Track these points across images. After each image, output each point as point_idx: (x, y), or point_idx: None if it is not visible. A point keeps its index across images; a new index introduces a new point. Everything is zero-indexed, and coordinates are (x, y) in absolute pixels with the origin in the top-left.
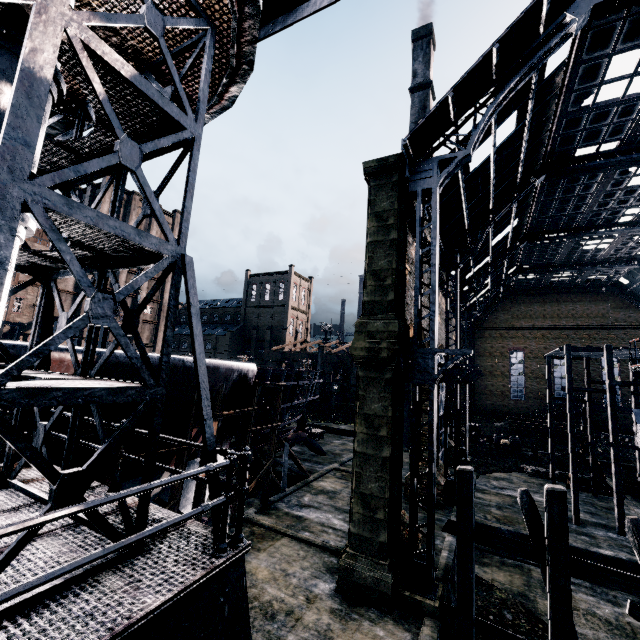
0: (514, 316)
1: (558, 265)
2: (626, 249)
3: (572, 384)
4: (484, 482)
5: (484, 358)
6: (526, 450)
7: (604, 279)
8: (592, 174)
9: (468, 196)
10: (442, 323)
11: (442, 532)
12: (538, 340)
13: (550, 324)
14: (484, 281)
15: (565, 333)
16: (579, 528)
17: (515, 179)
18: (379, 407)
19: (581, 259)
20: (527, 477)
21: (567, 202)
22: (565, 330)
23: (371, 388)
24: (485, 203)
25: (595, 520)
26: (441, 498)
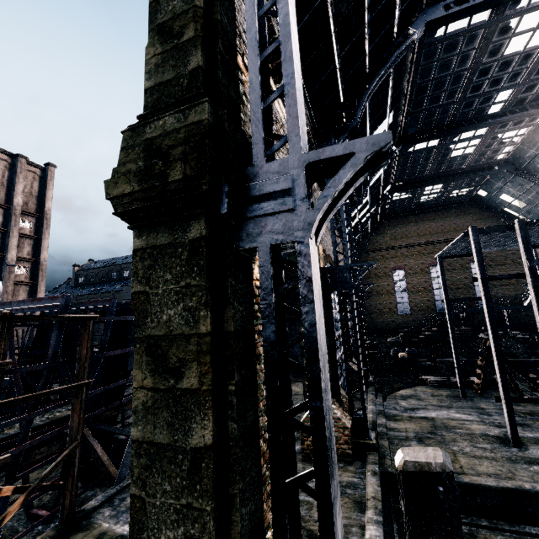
0: (392, 238)
1: (429, 178)
2: (489, 152)
3: (485, 272)
4: (392, 405)
5: (370, 280)
6: (425, 360)
7: (466, 193)
8: (471, 34)
9: (339, 33)
10: (327, 232)
11: (358, 514)
12: (415, 257)
13: (424, 241)
14: (365, 190)
15: (438, 247)
16: (522, 452)
17: (391, 33)
18: (178, 314)
19: (449, 169)
20: (433, 389)
21: (442, 85)
22: (437, 245)
23: (159, 271)
24: (360, 62)
25: (530, 434)
26: (349, 447)
